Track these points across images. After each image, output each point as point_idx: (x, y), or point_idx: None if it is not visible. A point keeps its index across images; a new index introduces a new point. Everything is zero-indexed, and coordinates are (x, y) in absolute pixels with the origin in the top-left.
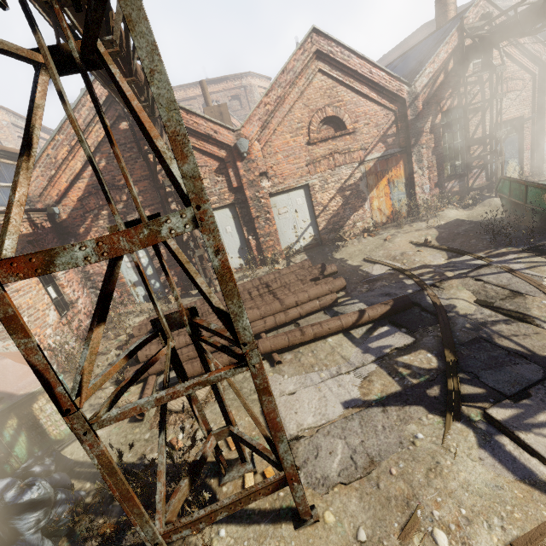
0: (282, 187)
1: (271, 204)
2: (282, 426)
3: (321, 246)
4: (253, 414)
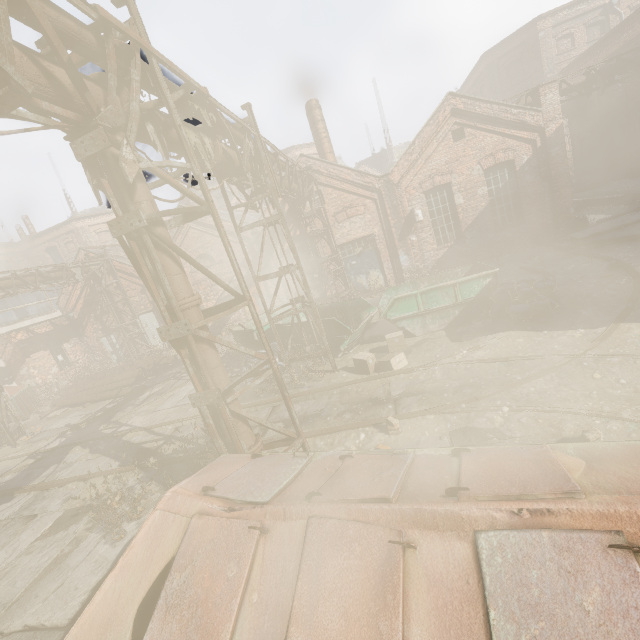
0: None
1: None
2: None
3: None
4: (4, 415)
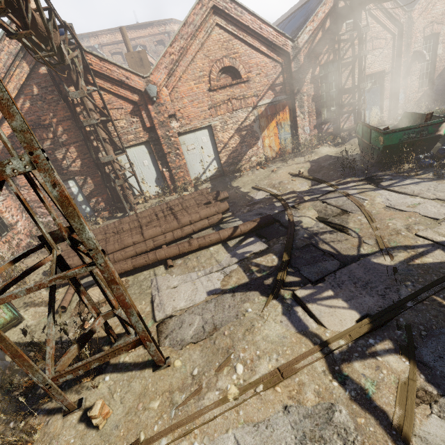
0: (189, 127)
1: (181, 142)
2: (132, 305)
3: (223, 177)
4: None
